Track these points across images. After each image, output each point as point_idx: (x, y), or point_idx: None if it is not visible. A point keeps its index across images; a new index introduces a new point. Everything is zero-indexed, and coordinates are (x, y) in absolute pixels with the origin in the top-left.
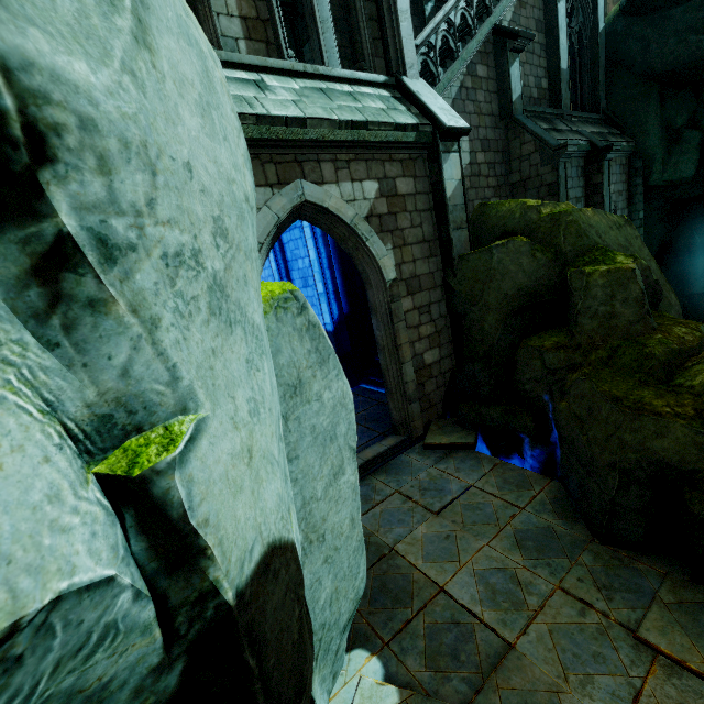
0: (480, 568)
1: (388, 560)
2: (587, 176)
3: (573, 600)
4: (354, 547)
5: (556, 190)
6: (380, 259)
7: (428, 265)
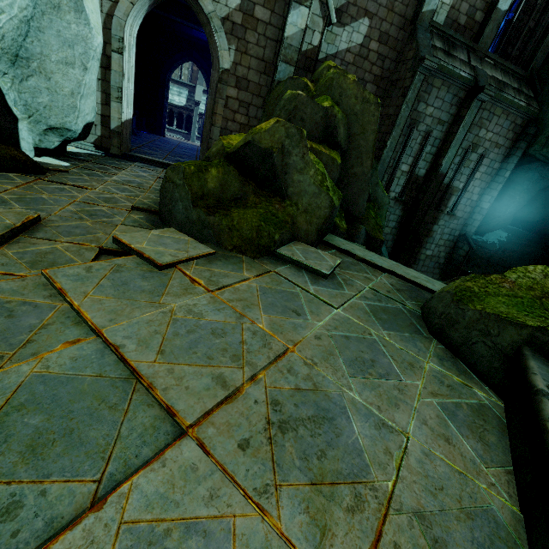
0: (138, 180)
1: (118, 169)
2: (461, 108)
3: (146, 192)
4: (69, 104)
5: (405, 93)
6: (221, 50)
7: (259, 78)
